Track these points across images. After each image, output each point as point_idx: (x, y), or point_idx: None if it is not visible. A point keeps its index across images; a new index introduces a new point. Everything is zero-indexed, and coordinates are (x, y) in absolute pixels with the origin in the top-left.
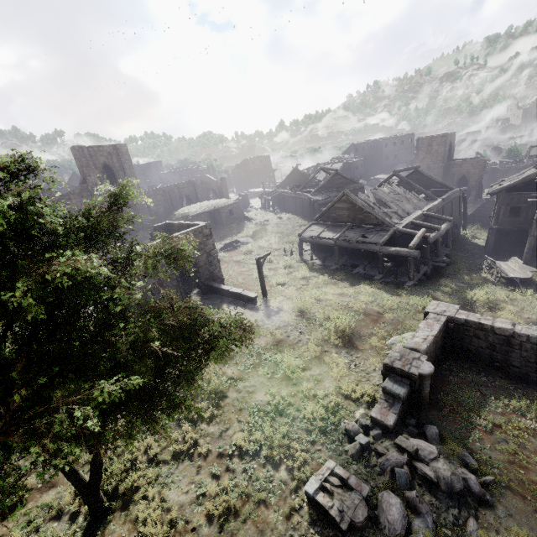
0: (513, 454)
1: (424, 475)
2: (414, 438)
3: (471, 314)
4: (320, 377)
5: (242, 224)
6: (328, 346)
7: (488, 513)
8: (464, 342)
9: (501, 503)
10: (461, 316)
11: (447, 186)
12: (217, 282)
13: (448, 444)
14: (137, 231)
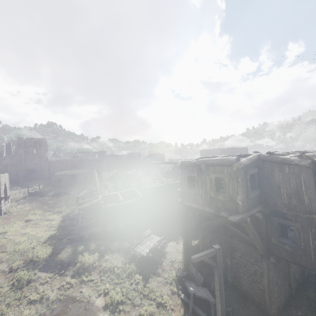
0: None
1: None
2: None
3: None
4: None
5: (88, 184)
6: None
7: None
8: None
9: None
10: None
11: None
12: None
13: None
14: (37, 179)
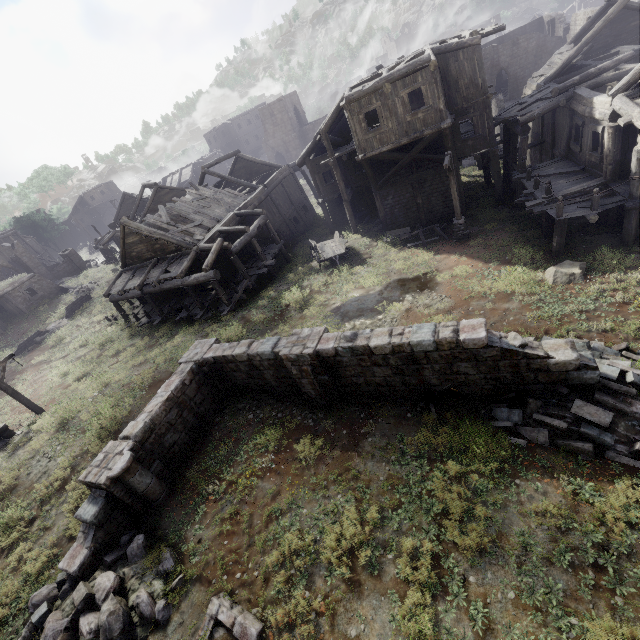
0: (228, 519)
1: (81, 635)
2: (109, 569)
3: (222, 345)
4: (54, 520)
5: (57, 301)
6: (87, 459)
7: (157, 637)
8: (232, 380)
9: (179, 610)
10: (209, 355)
11: (274, 166)
12: None
13: (157, 549)
14: None
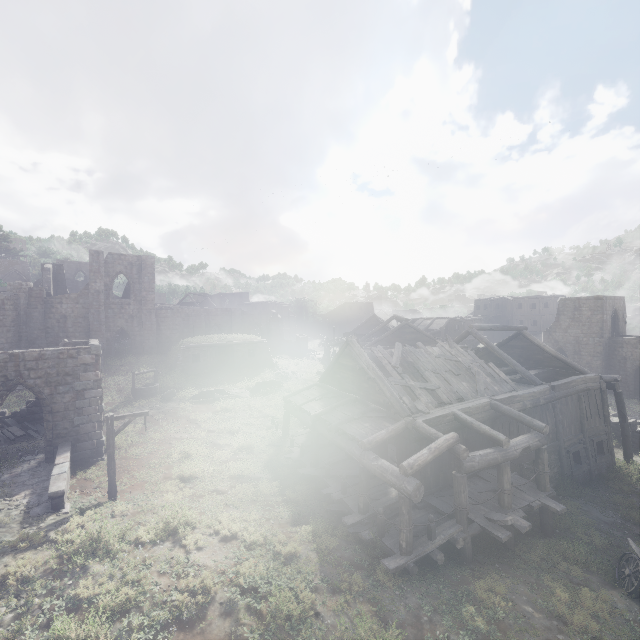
0: None
1: None
2: None
3: None
4: None
5: (260, 371)
6: None
7: None
8: None
9: None
10: None
11: (574, 367)
12: (85, 445)
13: None
14: (133, 354)
